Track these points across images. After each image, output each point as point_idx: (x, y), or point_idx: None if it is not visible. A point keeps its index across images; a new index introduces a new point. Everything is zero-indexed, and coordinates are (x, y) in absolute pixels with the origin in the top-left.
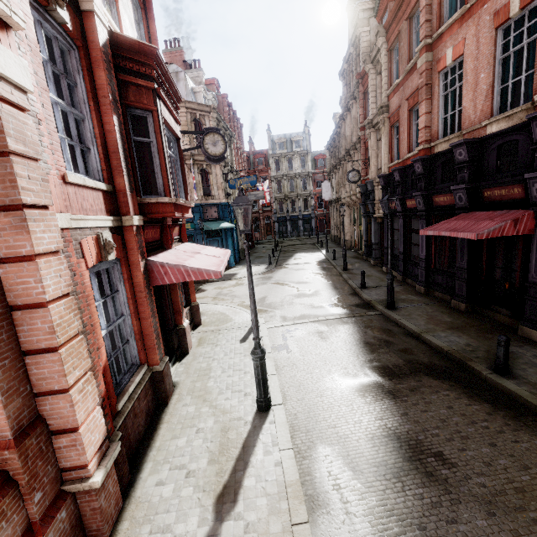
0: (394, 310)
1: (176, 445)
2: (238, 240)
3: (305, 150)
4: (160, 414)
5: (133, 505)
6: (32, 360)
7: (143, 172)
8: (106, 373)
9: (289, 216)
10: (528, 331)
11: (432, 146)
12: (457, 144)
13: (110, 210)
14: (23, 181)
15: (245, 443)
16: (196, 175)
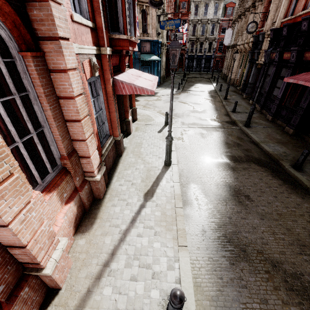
0: (248, 127)
1: (127, 173)
2: (161, 70)
3: None
4: (118, 159)
5: (110, 190)
6: (69, 124)
7: (110, 13)
8: (97, 136)
9: (197, 55)
10: None
11: None
12: None
13: (94, 42)
14: (57, 21)
15: (158, 177)
16: (138, 15)
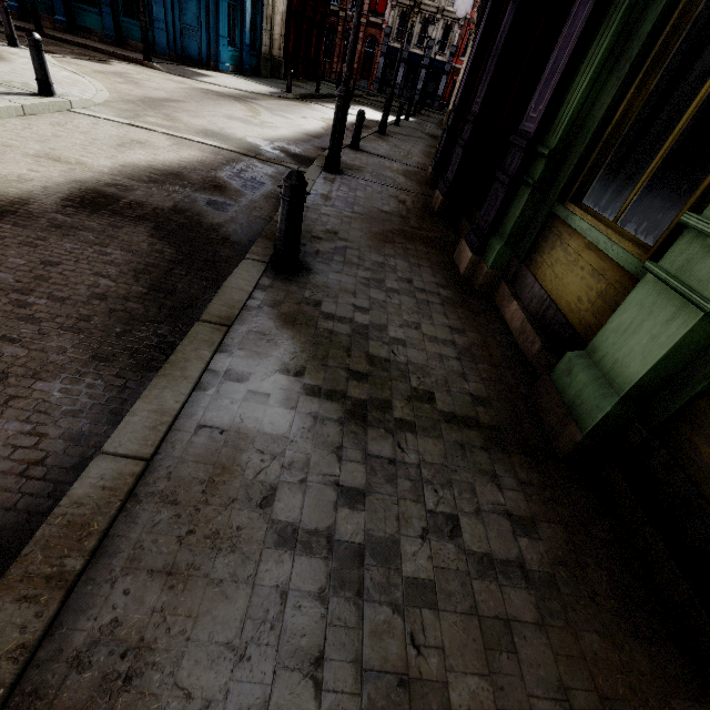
0: (332, 173)
1: None
2: (263, 30)
3: None
4: None
5: None
6: None
7: None
8: None
9: (409, 52)
10: (462, 251)
11: None
12: None
13: None
14: None
15: None
16: None
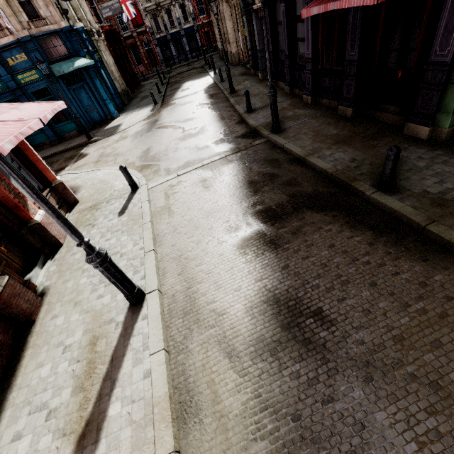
0: (280, 132)
1: (39, 377)
2: (113, 80)
3: None
4: (26, 338)
5: None
6: None
7: None
8: None
9: (170, 34)
10: (414, 129)
11: None
12: None
13: None
14: None
15: (114, 354)
16: None
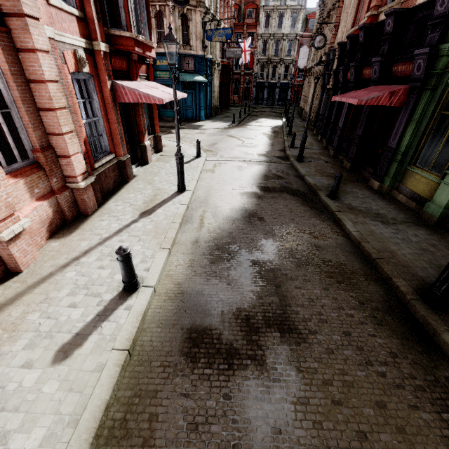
0: (301, 162)
1: (128, 196)
2: (212, 97)
3: (299, 5)
4: (123, 185)
5: (103, 209)
6: (43, 114)
7: (110, 5)
8: (87, 144)
9: (268, 82)
10: (373, 182)
11: (379, 13)
12: (389, 13)
13: (83, 34)
14: None
15: (164, 200)
16: (177, 20)
